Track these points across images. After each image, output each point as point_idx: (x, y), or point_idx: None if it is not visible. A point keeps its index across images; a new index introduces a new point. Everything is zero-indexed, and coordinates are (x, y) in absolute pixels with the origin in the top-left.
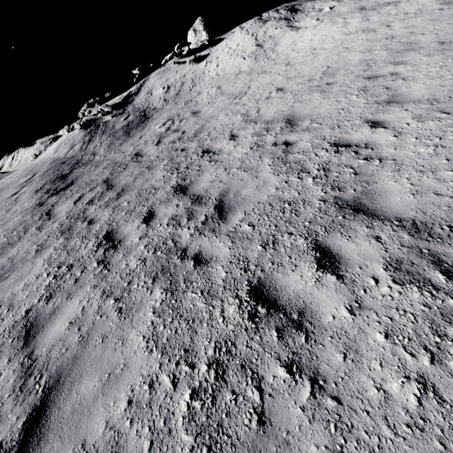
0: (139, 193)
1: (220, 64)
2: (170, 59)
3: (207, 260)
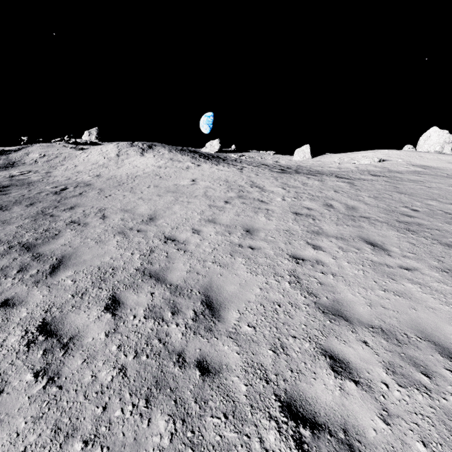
0: None
1: (90, 155)
2: (60, 141)
3: None
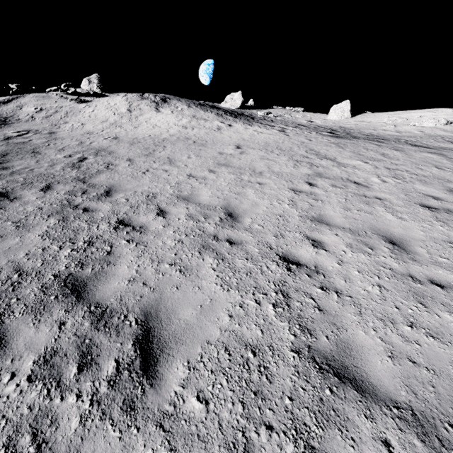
0: None
1: (96, 110)
2: (56, 91)
3: None
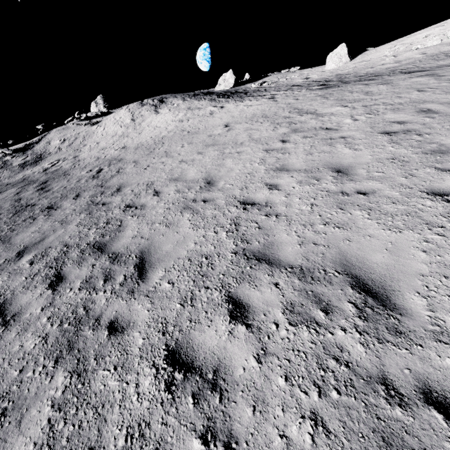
0: (17, 193)
1: (106, 128)
2: (72, 121)
3: (37, 205)
